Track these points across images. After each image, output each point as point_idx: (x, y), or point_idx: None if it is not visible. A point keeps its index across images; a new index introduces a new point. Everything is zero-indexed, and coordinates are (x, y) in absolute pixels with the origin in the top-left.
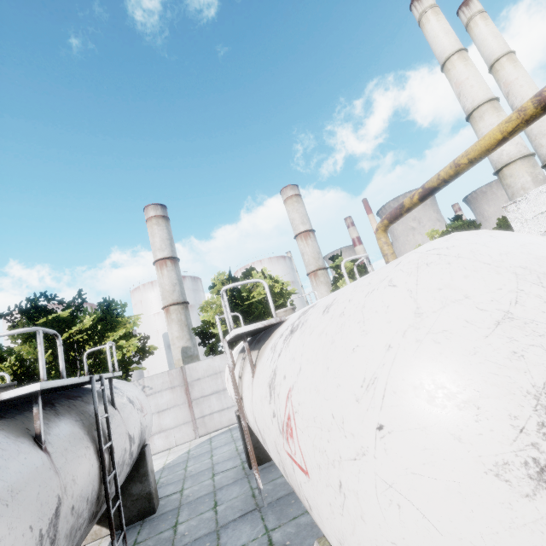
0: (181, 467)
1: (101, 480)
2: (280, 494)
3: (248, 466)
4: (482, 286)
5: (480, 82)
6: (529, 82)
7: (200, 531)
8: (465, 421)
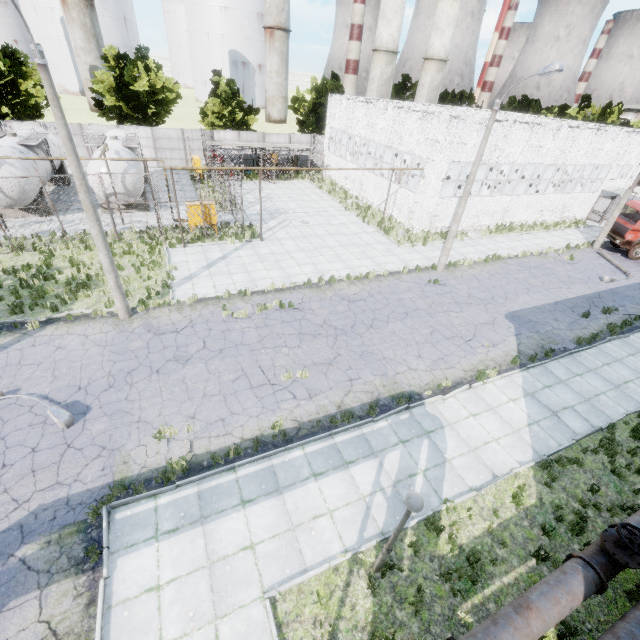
0: None
1: (52, 168)
2: None
3: None
4: (100, 162)
5: None
6: None
7: None
8: (93, 172)
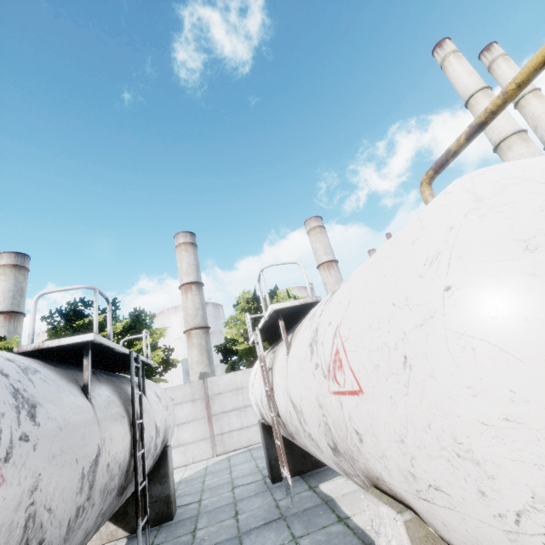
0: (198, 480)
1: (132, 454)
2: (306, 505)
3: (271, 479)
4: (541, 171)
5: (506, 116)
6: None
7: (221, 536)
8: (538, 259)
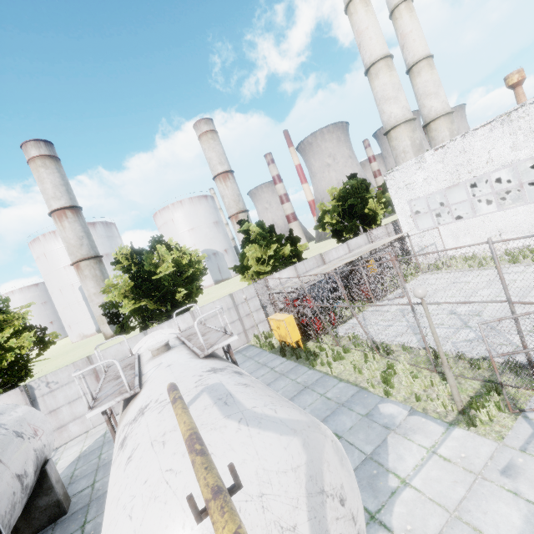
0: (96, 454)
1: None
2: None
3: None
4: None
5: (378, 34)
6: (421, 37)
7: None
8: None
